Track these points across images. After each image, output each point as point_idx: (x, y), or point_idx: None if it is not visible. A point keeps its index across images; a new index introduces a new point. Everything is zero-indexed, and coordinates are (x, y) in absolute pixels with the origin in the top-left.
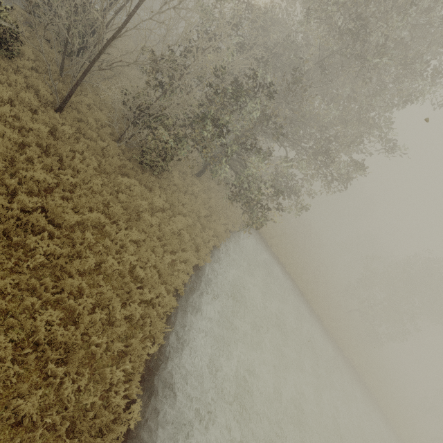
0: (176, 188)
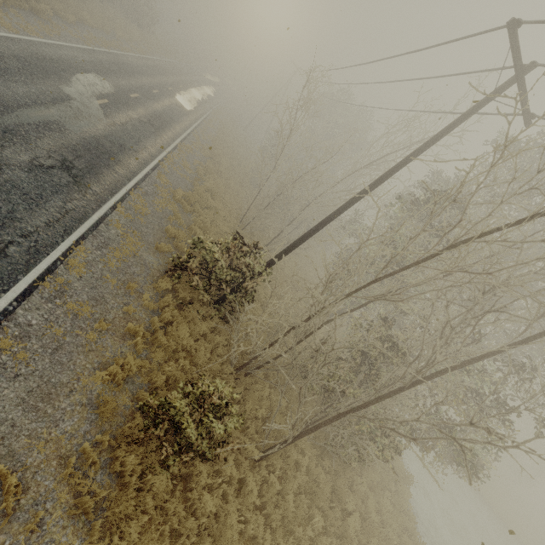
0: None
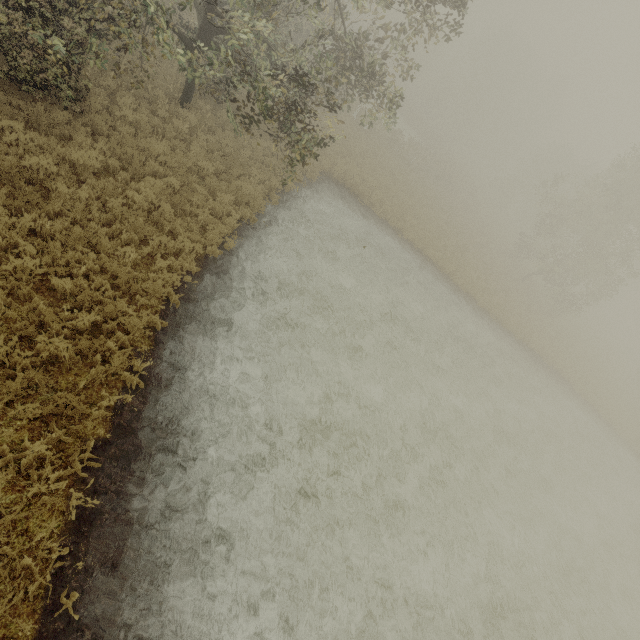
0: (138, 132)
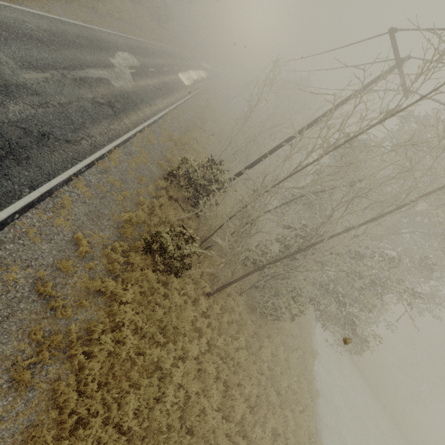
0: None
